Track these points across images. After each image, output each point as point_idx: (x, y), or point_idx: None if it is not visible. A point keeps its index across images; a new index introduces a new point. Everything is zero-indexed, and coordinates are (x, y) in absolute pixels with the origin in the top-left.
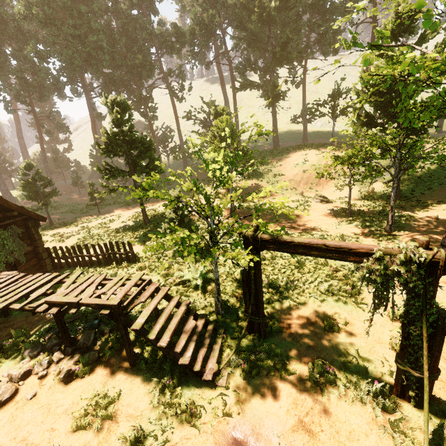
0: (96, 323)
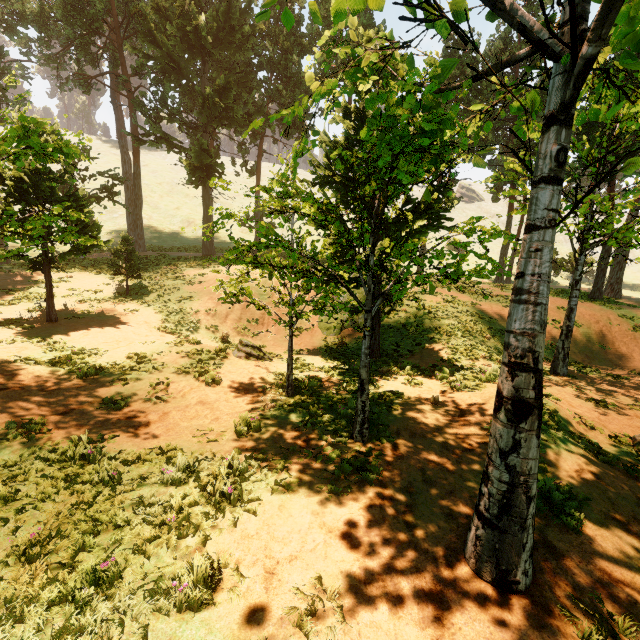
0: None
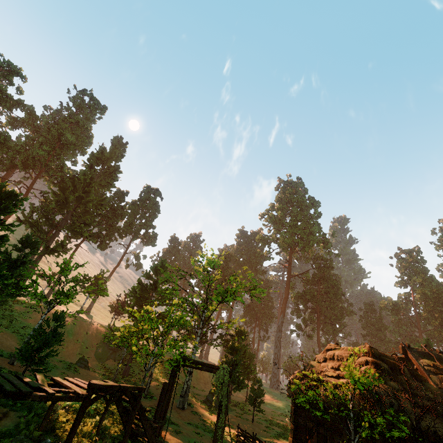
0: (50, 441)
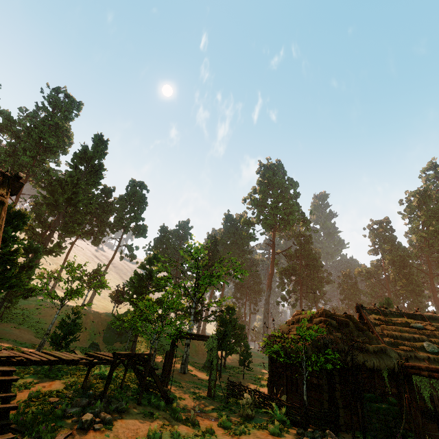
0: (92, 392)
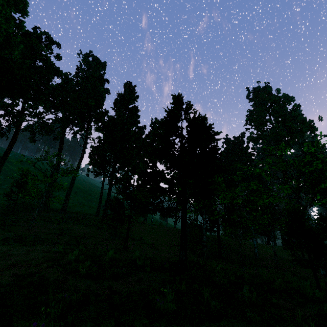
0: None
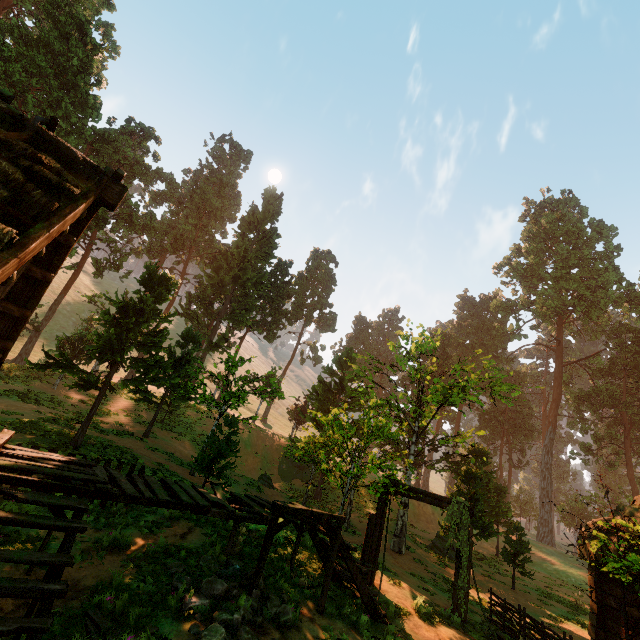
0: (239, 568)
